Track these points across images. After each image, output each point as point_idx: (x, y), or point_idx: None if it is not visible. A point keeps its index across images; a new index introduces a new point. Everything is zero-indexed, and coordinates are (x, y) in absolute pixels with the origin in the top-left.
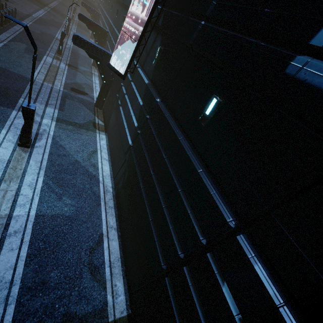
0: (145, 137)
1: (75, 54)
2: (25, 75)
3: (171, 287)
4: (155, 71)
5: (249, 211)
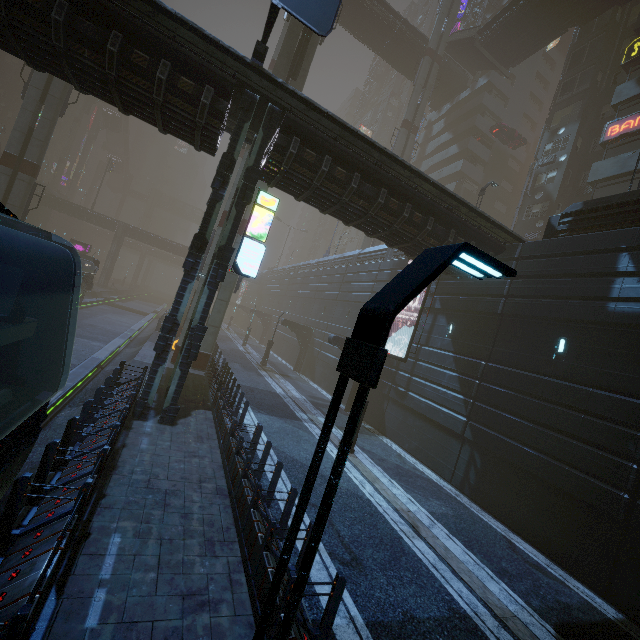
0: (489, 399)
1: (271, 363)
2: (272, 391)
3: None
4: (455, 343)
5: None
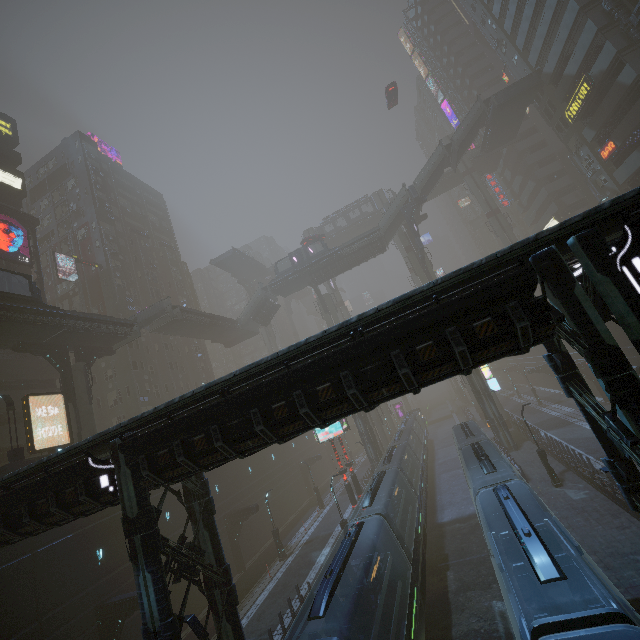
0: None
1: (546, 398)
2: (552, 417)
3: None
4: None
5: None
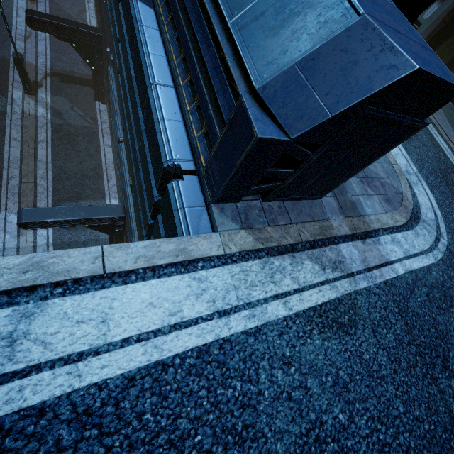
0: None
1: None
2: None
3: None
4: None
5: None
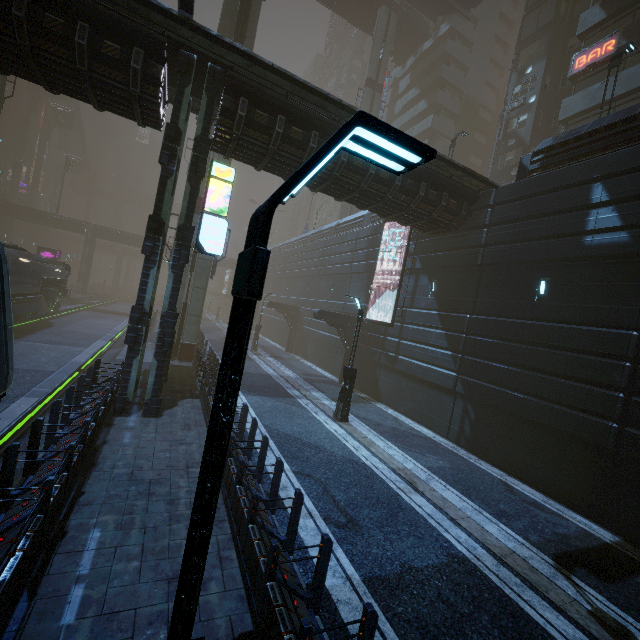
0: (477, 351)
1: (263, 347)
2: (263, 373)
3: (639, 431)
4: (439, 300)
5: (637, 319)
